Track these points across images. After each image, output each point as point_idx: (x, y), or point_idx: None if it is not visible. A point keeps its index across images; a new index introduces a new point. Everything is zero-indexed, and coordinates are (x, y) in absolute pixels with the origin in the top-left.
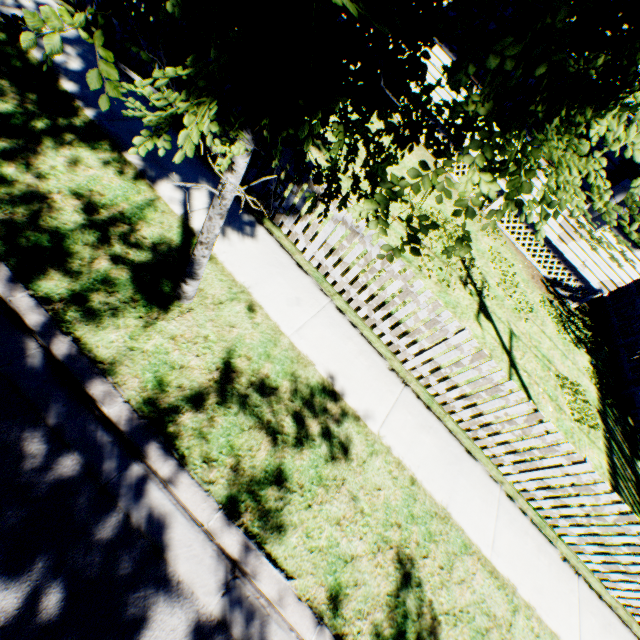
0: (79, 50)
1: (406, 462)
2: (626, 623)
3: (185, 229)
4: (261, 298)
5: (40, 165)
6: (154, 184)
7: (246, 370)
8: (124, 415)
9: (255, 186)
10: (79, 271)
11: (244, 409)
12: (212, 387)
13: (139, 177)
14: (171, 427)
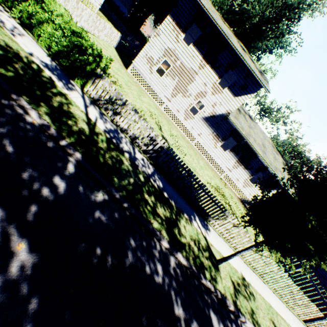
0: (156, 175)
1: (259, 292)
2: (299, 319)
3: (204, 237)
4: (222, 253)
5: (183, 233)
6: (192, 223)
7: (234, 280)
8: (233, 307)
9: (203, 210)
10: (206, 267)
11: (240, 293)
12: (234, 290)
13: (190, 223)
14: (238, 306)
